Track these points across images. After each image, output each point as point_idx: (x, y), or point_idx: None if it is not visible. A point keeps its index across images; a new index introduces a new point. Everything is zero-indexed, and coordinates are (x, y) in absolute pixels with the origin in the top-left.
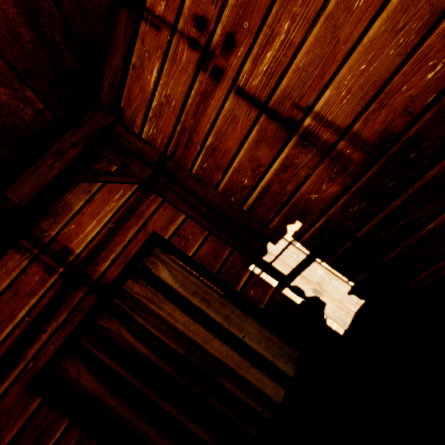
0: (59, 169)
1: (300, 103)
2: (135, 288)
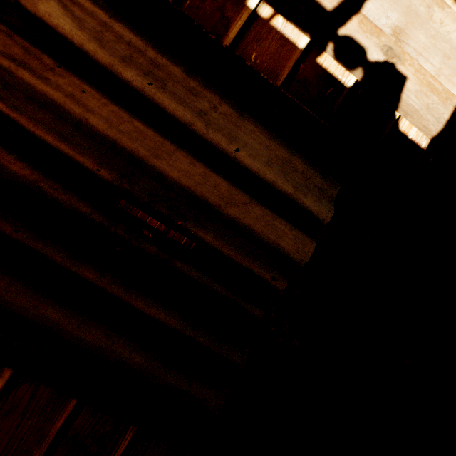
0: None
1: None
2: None
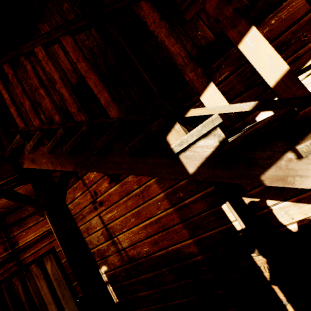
0: (30, 213)
1: (115, 232)
2: (34, 269)
